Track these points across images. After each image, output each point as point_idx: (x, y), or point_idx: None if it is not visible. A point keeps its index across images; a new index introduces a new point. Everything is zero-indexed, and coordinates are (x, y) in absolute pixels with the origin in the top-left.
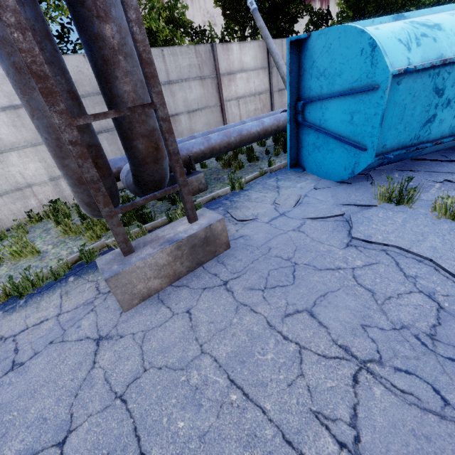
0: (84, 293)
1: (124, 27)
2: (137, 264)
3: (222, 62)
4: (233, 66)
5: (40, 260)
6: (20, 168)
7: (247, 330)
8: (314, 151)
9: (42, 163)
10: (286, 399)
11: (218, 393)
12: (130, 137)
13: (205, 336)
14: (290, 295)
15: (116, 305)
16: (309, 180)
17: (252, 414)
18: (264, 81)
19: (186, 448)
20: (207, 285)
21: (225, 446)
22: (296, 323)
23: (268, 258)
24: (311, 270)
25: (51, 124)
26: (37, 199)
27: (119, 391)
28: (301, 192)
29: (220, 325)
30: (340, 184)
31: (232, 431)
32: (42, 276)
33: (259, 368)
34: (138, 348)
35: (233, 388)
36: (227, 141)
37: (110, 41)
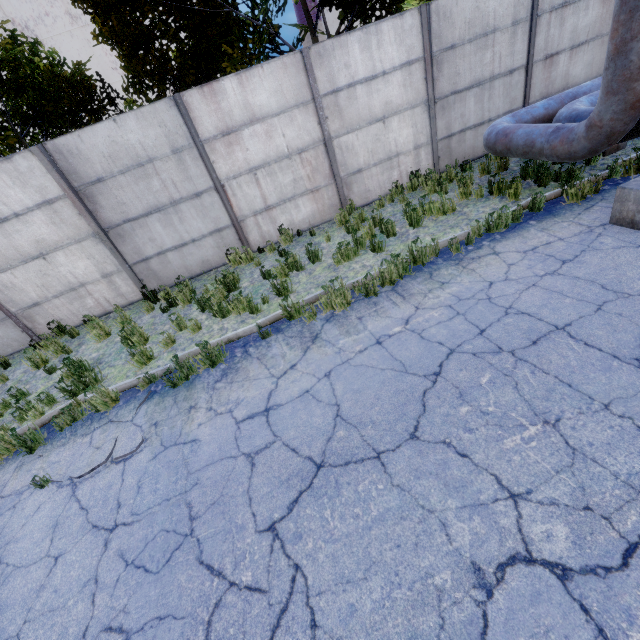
0: (569, 228)
1: None
2: None
3: None
4: None
5: (462, 216)
6: (395, 135)
7: None
8: None
9: (412, 129)
10: None
11: None
12: None
13: None
14: None
15: (628, 231)
16: None
17: None
18: None
19: None
20: None
21: None
22: None
23: None
24: None
25: None
26: (399, 170)
27: None
28: None
29: None
30: None
31: None
32: (505, 218)
33: None
34: None
35: None
36: None
37: None
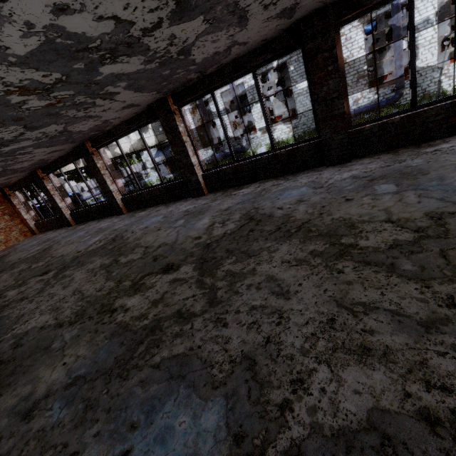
0: None
1: None
2: None
3: None
4: None
5: None
6: None
7: None
8: None
9: None
10: None
11: None
12: None
13: None
14: None
15: None
16: None
17: None
18: None
19: None
20: None
21: None
22: None
23: None
24: None
25: None
26: None
27: None
28: None
29: None
30: None
31: None
32: None
33: None
34: None
35: None
36: None
37: None
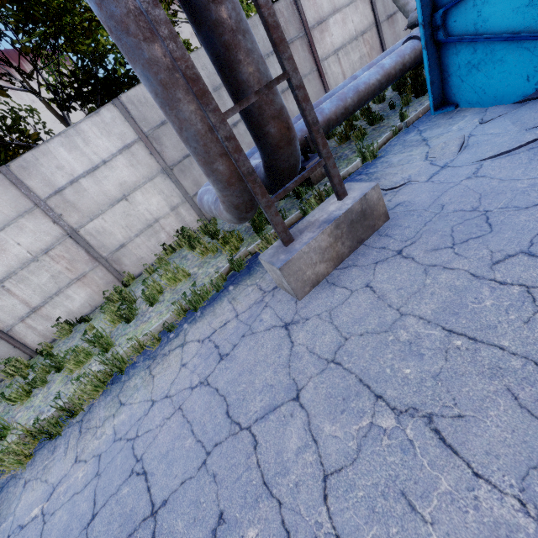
0: (250, 296)
1: (236, 1)
2: (303, 250)
3: (308, 11)
4: (322, 11)
5: (193, 281)
6: (146, 206)
7: (448, 286)
8: (470, 73)
9: (161, 196)
10: (526, 334)
11: (437, 343)
12: (261, 124)
13: (398, 302)
14: (491, 243)
15: (287, 297)
16: (469, 117)
17: (487, 353)
18: (365, 14)
19: (422, 386)
20: (378, 259)
21: (466, 380)
22: (512, 267)
23: (444, 216)
24: (513, 212)
25: (198, 131)
26: (165, 232)
27: (329, 357)
28: (461, 134)
29: (412, 289)
30: (521, 104)
31: (469, 368)
32: (206, 290)
33: (479, 315)
34: (329, 324)
35: (454, 336)
36: (342, 105)
37: (228, 23)
